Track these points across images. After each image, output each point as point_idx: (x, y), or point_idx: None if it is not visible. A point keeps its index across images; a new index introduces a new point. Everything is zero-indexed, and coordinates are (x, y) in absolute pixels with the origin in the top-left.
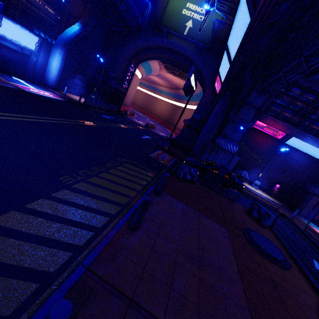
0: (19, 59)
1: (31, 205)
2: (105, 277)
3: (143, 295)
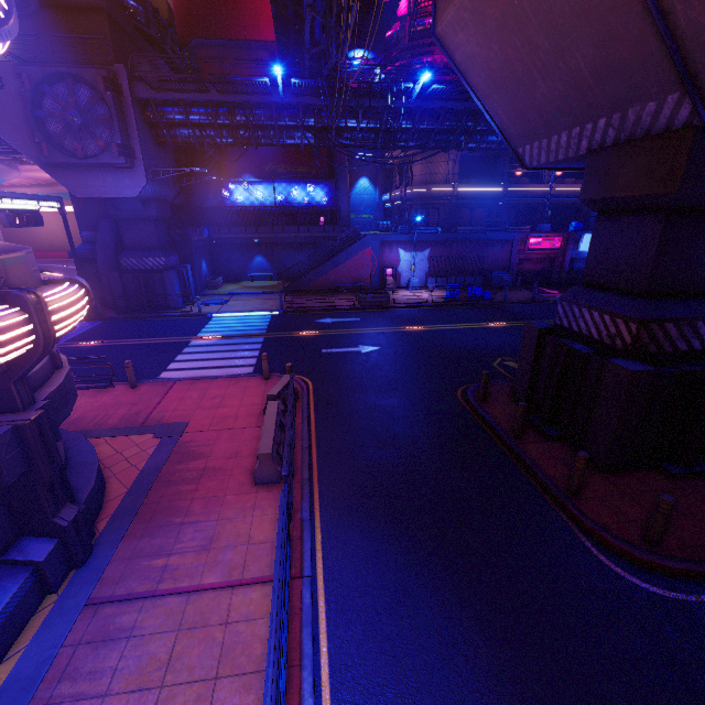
0: None
1: None
2: None
3: None
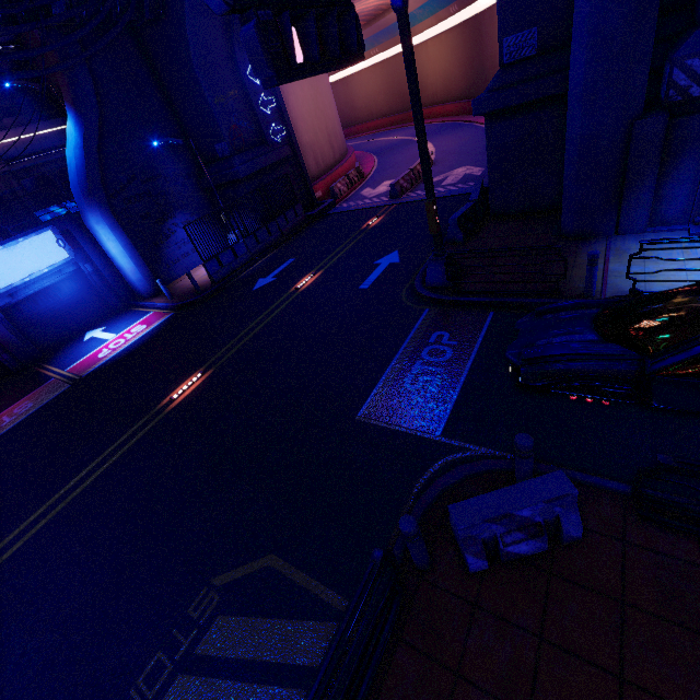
0: (74, 289)
1: None
2: None
3: None
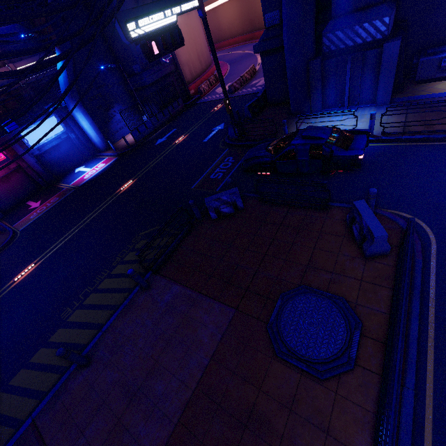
0: (67, 147)
1: (33, 358)
2: (40, 426)
3: (56, 442)
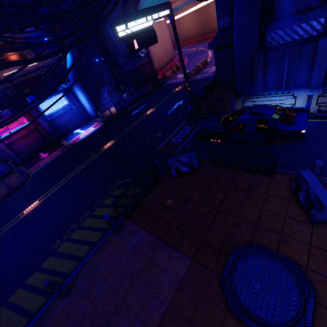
0: (69, 115)
1: (28, 280)
2: None
3: None
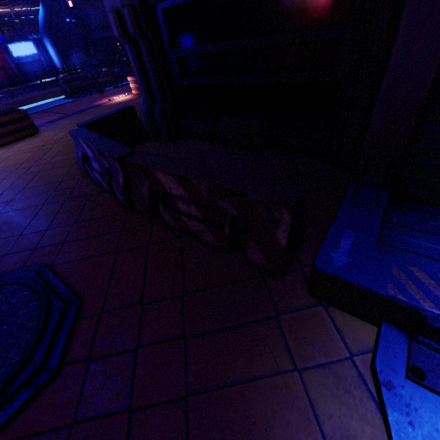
0: (38, 66)
1: None
2: None
3: None
